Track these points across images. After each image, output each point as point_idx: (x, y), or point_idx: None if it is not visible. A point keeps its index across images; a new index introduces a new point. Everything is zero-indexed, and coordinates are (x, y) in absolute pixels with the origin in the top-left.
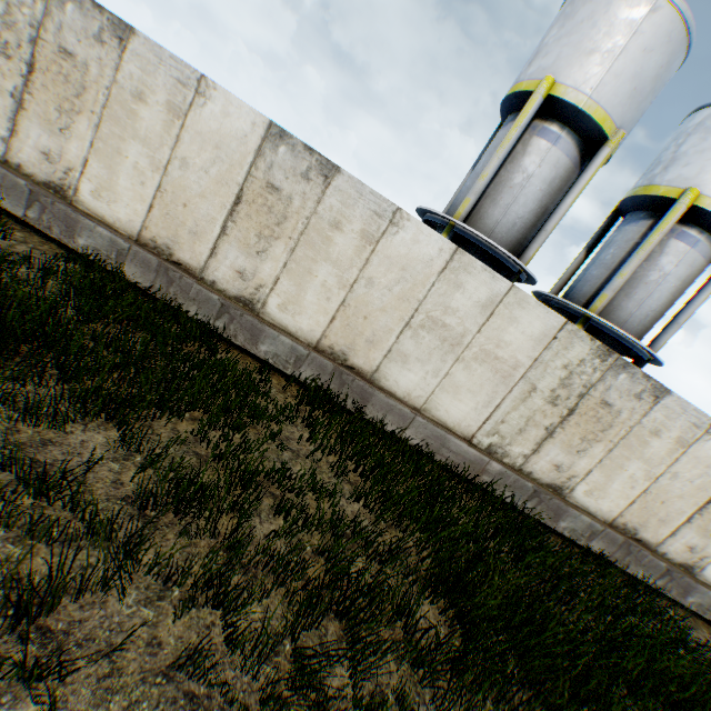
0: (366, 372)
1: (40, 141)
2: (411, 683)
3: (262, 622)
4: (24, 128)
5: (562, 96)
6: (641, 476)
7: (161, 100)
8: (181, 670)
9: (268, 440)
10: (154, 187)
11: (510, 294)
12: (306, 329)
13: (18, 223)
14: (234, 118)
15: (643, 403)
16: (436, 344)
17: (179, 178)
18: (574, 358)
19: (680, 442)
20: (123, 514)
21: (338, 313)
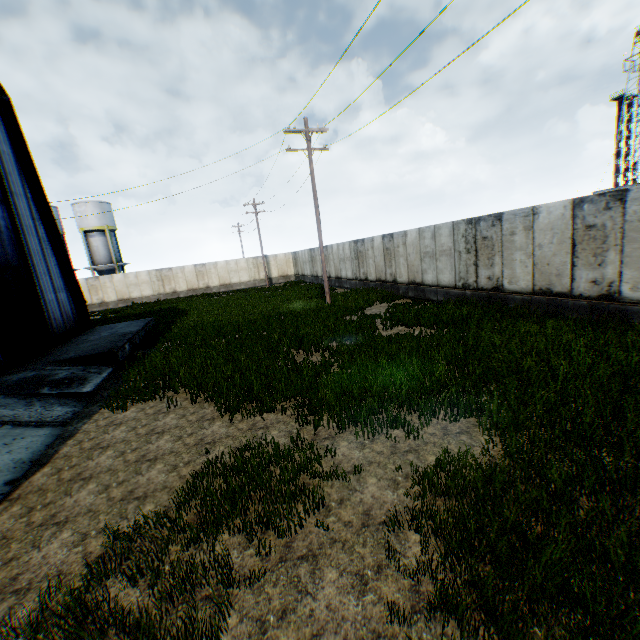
0: None
1: None
2: None
3: None
4: None
5: None
6: None
7: None
8: None
9: None
10: None
11: None
12: None
13: None
14: None
15: None
16: None
17: None
18: None
19: None
20: None
21: None
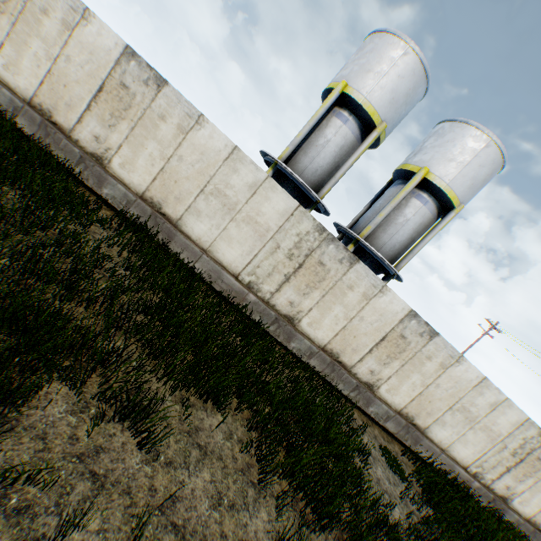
0: (173, 219)
1: None
2: (100, 328)
3: None
4: None
5: (350, 94)
6: (342, 316)
7: (59, 17)
8: None
9: (76, 223)
10: (47, 70)
11: (267, 182)
12: (136, 183)
13: None
14: (105, 38)
15: (344, 266)
16: (219, 207)
17: (64, 68)
18: (304, 230)
19: (366, 296)
20: None
21: (158, 176)
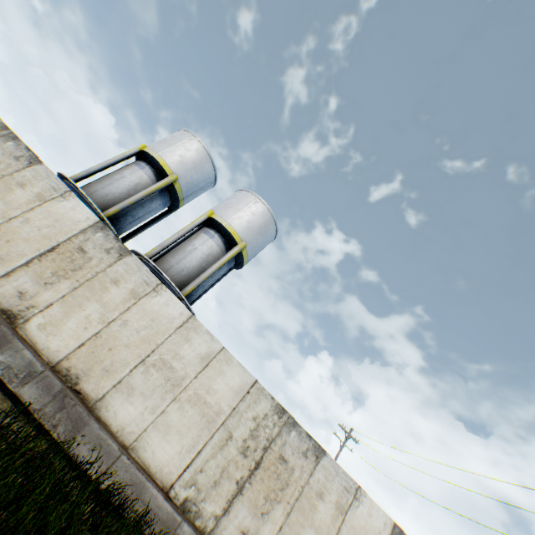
0: None
1: None
2: None
3: None
4: None
5: (147, 150)
6: None
7: None
8: None
9: None
10: None
11: None
12: None
13: None
14: None
15: (22, 164)
16: None
17: None
18: None
19: (41, 197)
20: None
21: None
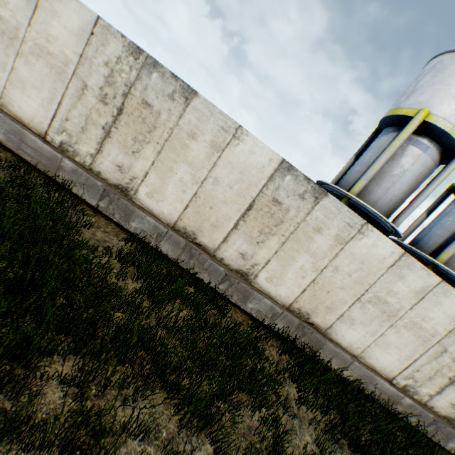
0: (321, 328)
1: (116, 158)
2: None
3: None
4: (107, 148)
5: (434, 122)
6: None
7: (207, 139)
8: None
9: (284, 411)
10: (191, 193)
11: (438, 286)
12: (283, 295)
13: (89, 208)
14: (257, 154)
15: None
16: (376, 314)
17: (210, 189)
18: None
19: None
20: None
21: (308, 287)
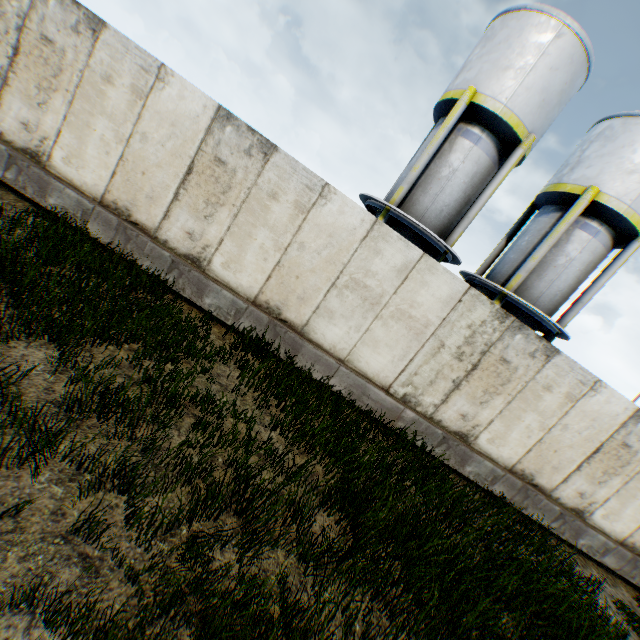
0: (297, 326)
1: (21, 113)
2: (296, 574)
3: (157, 502)
4: (8, 101)
5: (482, 103)
6: (536, 426)
7: (127, 83)
8: (79, 534)
9: (199, 373)
10: (118, 156)
11: (422, 261)
12: (245, 285)
13: None
14: (189, 101)
15: (537, 361)
16: (358, 303)
17: (139, 150)
18: (477, 319)
19: (569, 397)
20: (51, 414)
21: (273, 272)
